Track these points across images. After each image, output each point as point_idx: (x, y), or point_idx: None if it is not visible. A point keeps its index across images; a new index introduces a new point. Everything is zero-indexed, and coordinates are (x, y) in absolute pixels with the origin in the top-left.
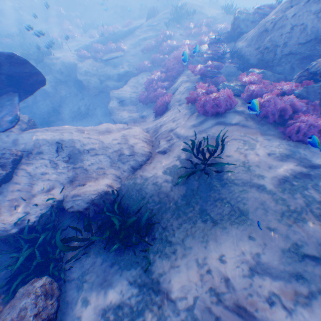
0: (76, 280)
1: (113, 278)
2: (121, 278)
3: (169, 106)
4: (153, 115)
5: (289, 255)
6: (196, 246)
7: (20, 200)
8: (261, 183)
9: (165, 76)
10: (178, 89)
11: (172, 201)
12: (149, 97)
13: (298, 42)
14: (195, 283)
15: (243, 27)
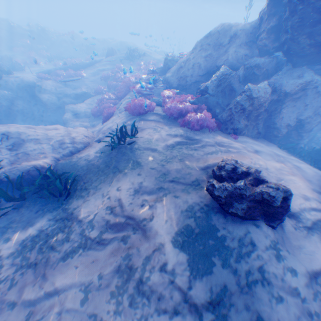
0: (2, 227)
1: (36, 220)
2: (43, 218)
3: (114, 114)
4: (101, 123)
5: (158, 178)
6: (104, 186)
7: None
8: (155, 148)
9: (116, 96)
10: (122, 103)
11: (95, 166)
12: (100, 110)
13: (198, 74)
14: (98, 206)
15: (170, 65)
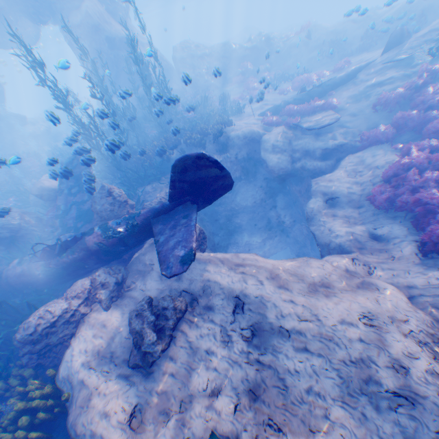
0: None
1: None
2: None
3: None
4: (411, 245)
5: None
6: None
7: (170, 399)
8: None
9: None
10: None
11: None
12: (400, 200)
13: None
14: None
15: None
